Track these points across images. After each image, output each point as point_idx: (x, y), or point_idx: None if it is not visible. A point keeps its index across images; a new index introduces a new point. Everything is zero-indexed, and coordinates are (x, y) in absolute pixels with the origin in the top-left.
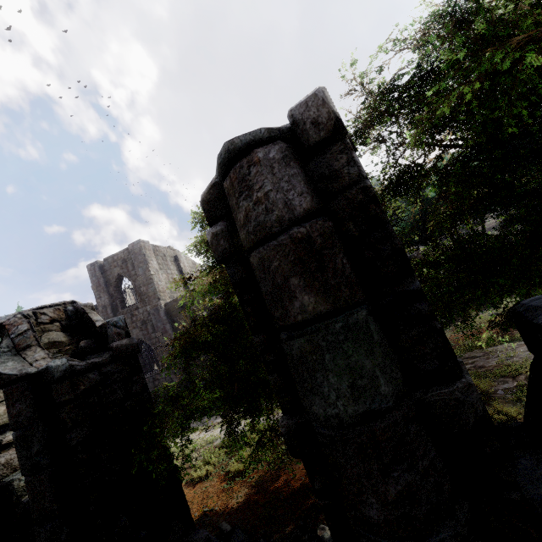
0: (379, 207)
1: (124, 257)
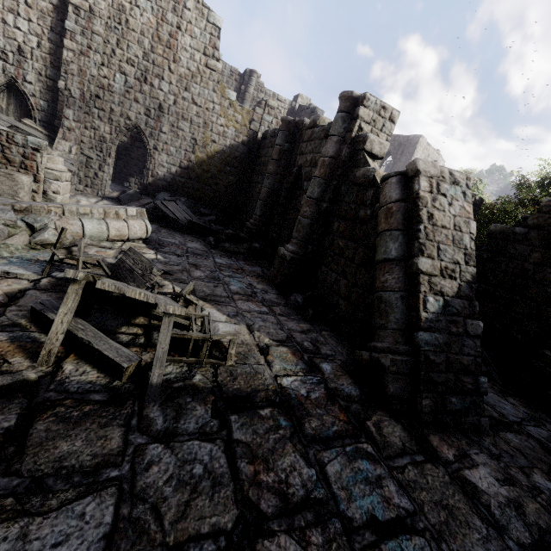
0: None
1: (402, 142)
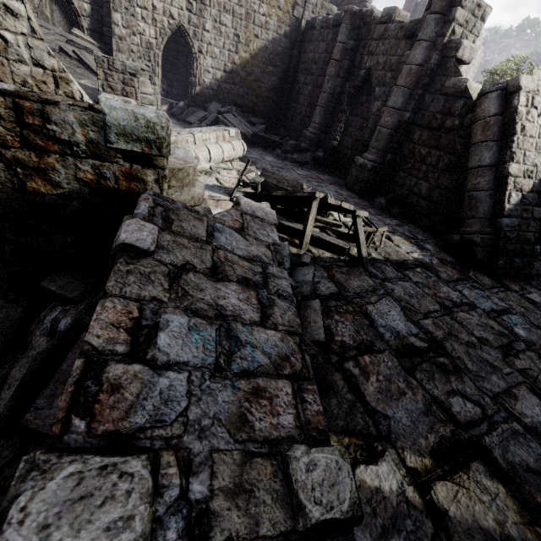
0: None
1: None
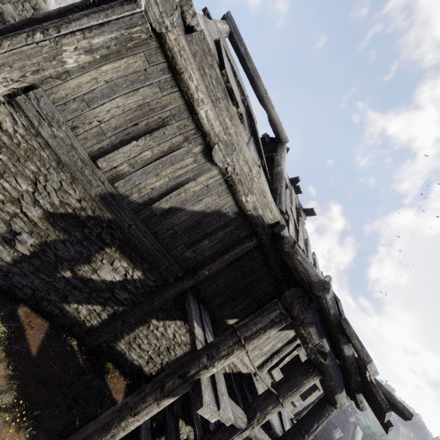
0: (348, 419)
1: None
